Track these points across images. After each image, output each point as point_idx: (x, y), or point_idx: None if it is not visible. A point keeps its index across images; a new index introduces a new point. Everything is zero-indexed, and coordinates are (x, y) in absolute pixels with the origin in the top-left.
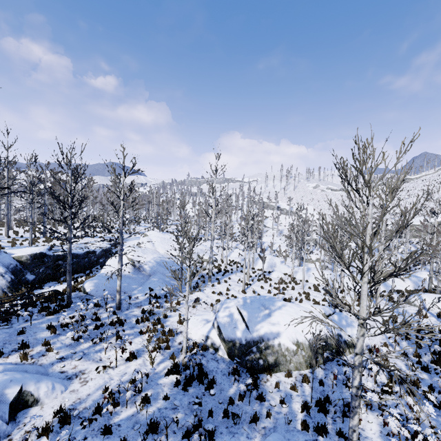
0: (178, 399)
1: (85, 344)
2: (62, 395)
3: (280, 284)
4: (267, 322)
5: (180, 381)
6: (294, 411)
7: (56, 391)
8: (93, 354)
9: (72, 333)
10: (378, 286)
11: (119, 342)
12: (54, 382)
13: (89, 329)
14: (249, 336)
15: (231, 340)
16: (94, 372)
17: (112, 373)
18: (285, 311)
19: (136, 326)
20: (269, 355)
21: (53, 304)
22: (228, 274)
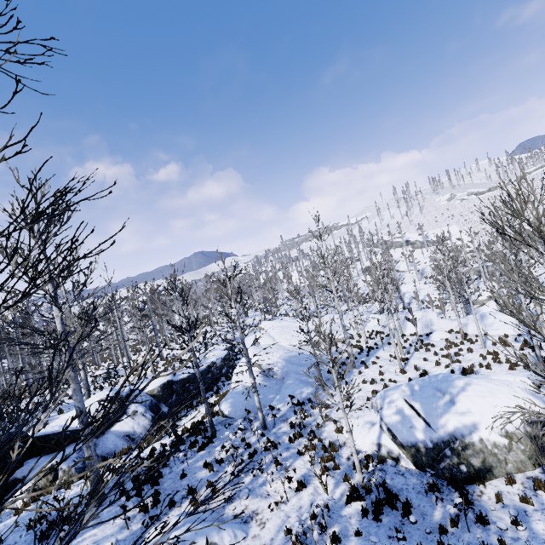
0: (373, 533)
1: (246, 478)
2: (246, 543)
3: (449, 349)
4: (453, 413)
5: (366, 509)
6: (538, 534)
7: (238, 539)
8: (258, 489)
9: (228, 467)
10: None
11: (282, 471)
12: (234, 529)
13: (244, 459)
14: (435, 436)
15: (411, 444)
16: (267, 510)
17: (286, 509)
18: (472, 391)
19: (290, 446)
20: (472, 457)
21: (199, 437)
22: (373, 352)
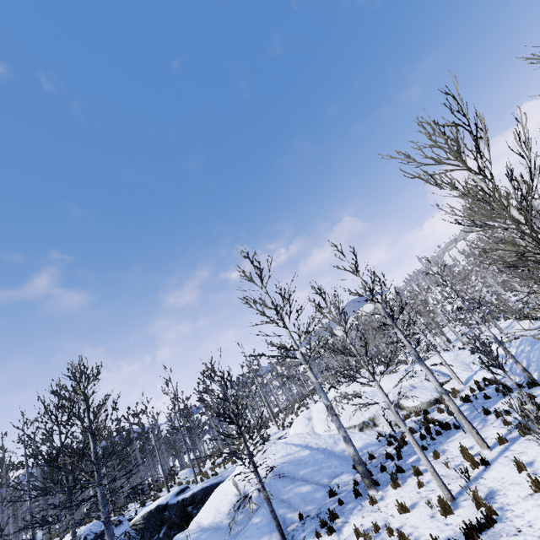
0: None
1: None
2: None
3: None
4: None
5: None
6: None
7: None
8: None
9: None
10: None
11: None
12: None
13: None
14: None
15: None
16: None
17: None
18: None
19: None
20: None
21: None
22: (444, 437)
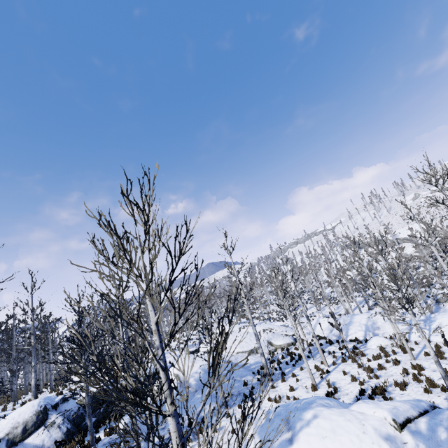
0: None
1: None
2: None
3: (378, 360)
4: None
5: None
6: None
7: None
8: None
9: None
10: None
11: None
12: None
13: None
14: None
15: None
16: None
17: None
18: (315, 428)
19: None
20: None
21: None
22: (303, 361)
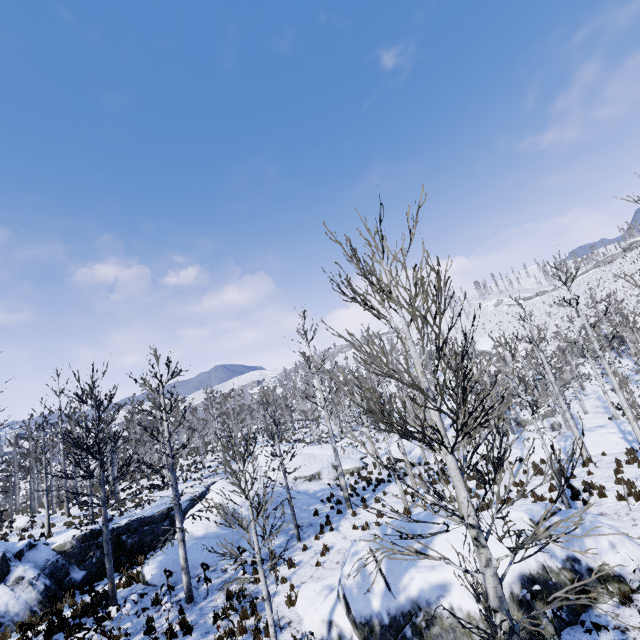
0: None
1: None
2: None
3: (473, 480)
4: (420, 567)
5: None
6: None
7: None
8: None
9: None
10: (637, 434)
11: None
12: None
13: None
14: (393, 605)
15: (365, 620)
16: None
17: None
18: (451, 534)
19: (212, 628)
20: (438, 638)
21: (92, 618)
22: (383, 486)
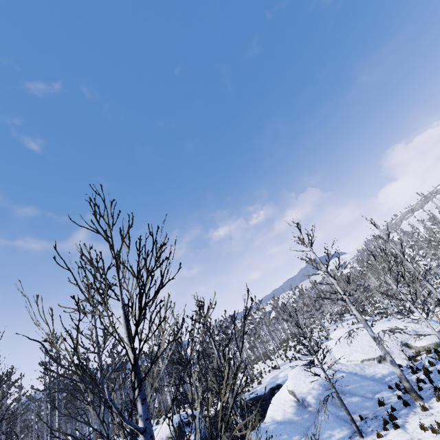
0: None
1: None
2: None
3: None
4: None
5: None
6: None
7: None
8: None
9: None
10: None
11: None
12: None
13: None
14: None
15: None
16: None
17: None
18: None
19: None
20: None
21: None
22: None
